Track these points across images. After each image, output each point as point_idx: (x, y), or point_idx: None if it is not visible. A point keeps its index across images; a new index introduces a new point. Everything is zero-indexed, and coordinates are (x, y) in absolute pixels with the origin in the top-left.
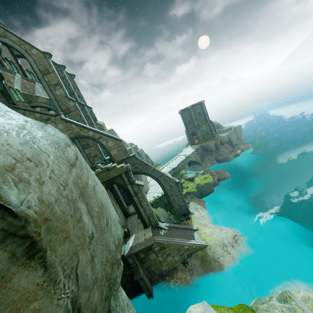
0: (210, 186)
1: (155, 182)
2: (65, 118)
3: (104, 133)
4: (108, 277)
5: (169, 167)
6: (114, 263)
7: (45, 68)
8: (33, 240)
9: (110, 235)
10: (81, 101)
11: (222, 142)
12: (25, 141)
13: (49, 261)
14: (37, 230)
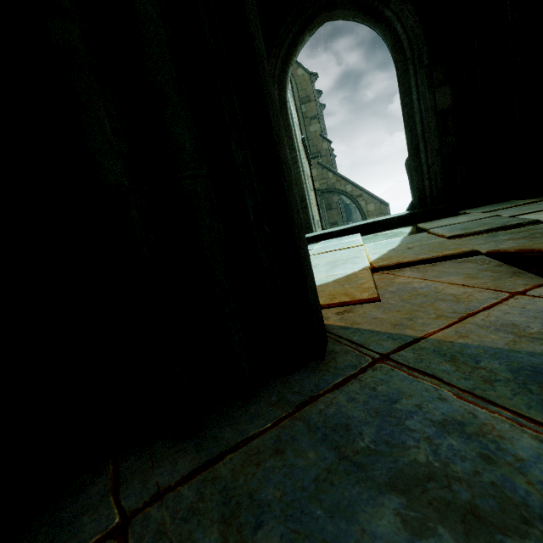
0: None
1: None
2: (323, 163)
3: (367, 191)
4: None
5: None
6: None
7: (306, 94)
8: None
9: None
10: None
11: None
12: None
13: None
14: None
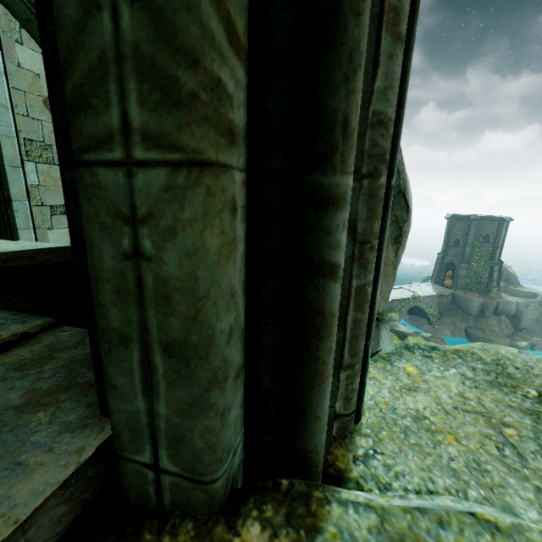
0: None
1: None
2: None
3: None
4: None
5: None
6: None
7: None
8: (401, 233)
9: None
10: None
11: (499, 309)
12: None
13: (398, 253)
14: (406, 229)
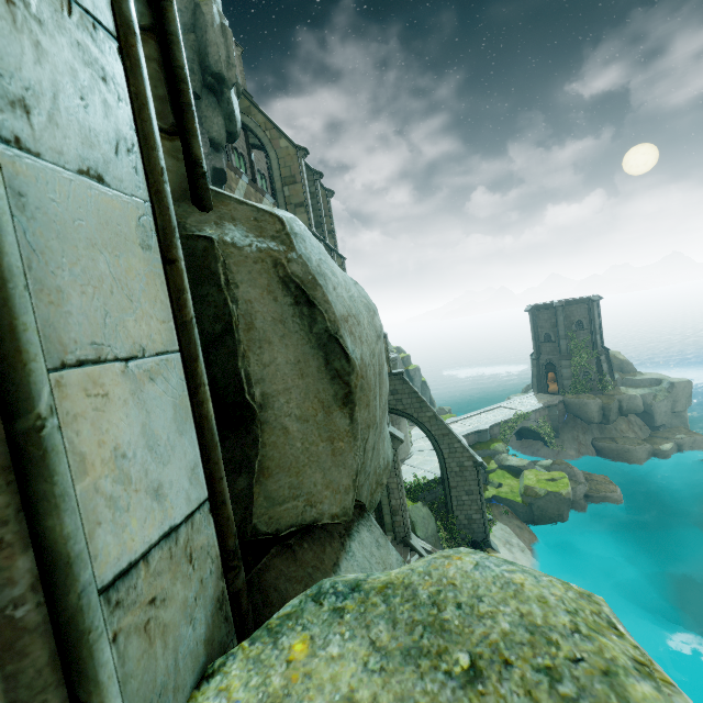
0: (560, 503)
1: (428, 447)
2: None
3: None
4: (372, 492)
5: (468, 425)
6: (379, 483)
7: (290, 173)
8: (350, 389)
9: (382, 448)
10: (330, 243)
11: (624, 407)
12: (350, 297)
13: (355, 416)
14: (356, 382)
